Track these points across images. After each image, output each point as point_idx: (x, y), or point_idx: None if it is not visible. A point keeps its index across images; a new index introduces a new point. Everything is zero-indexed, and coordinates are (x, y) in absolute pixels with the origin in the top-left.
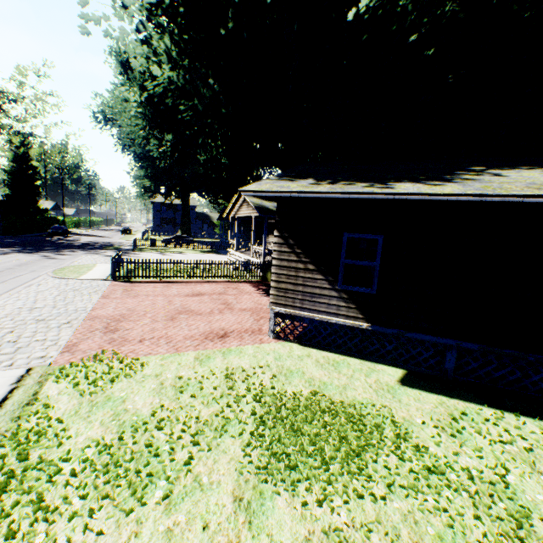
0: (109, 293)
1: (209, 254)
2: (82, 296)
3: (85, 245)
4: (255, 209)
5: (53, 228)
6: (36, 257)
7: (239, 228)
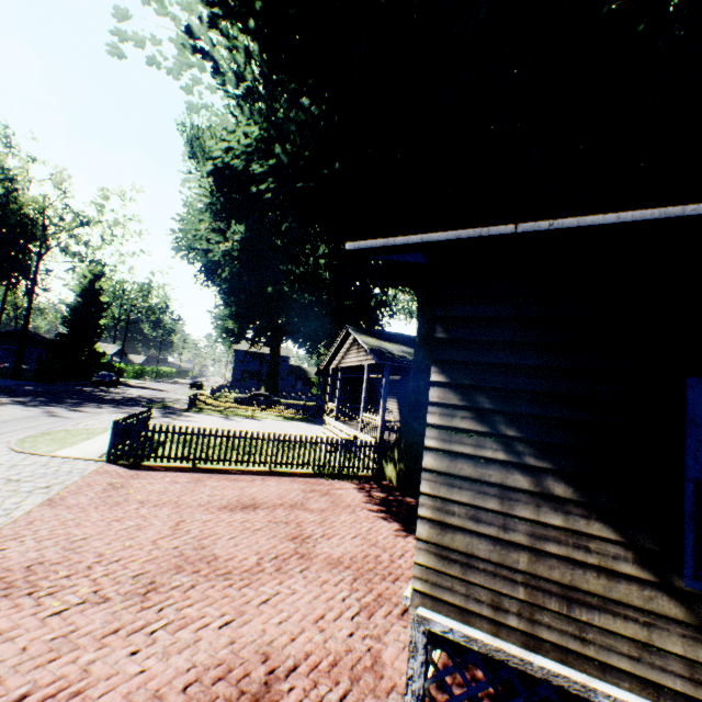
0: (72, 490)
1: (297, 421)
2: (8, 497)
3: (126, 399)
4: (370, 353)
5: (100, 376)
6: (34, 412)
7: (344, 388)
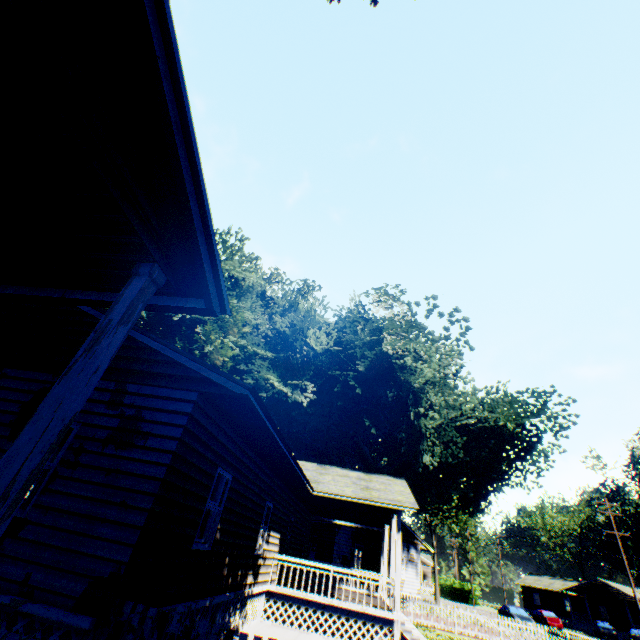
0: None
1: None
2: None
3: None
4: None
5: None
6: None
7: None
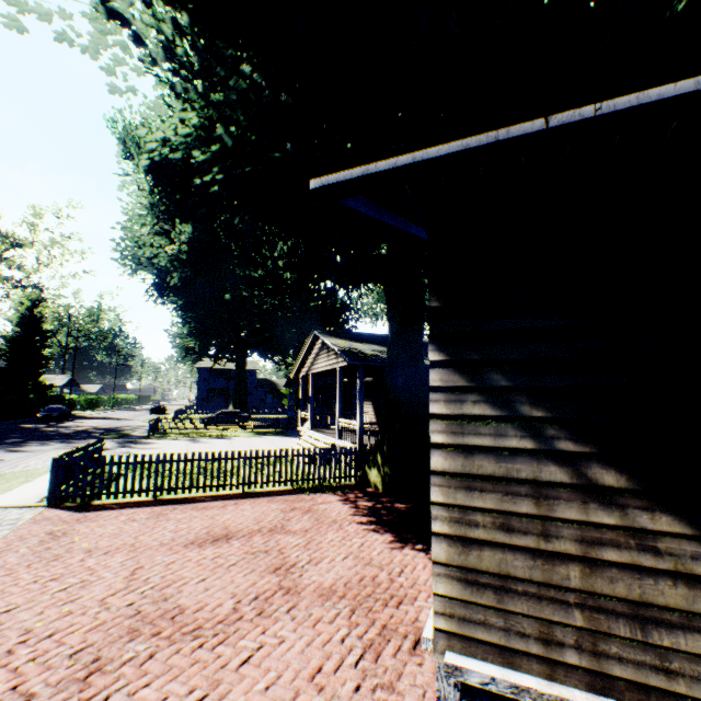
0: None
1: (270, 436)
2: None
3: (77, 433)
4: (341, 355)
5: (47, 410)
6: None
7: (316, 396)
